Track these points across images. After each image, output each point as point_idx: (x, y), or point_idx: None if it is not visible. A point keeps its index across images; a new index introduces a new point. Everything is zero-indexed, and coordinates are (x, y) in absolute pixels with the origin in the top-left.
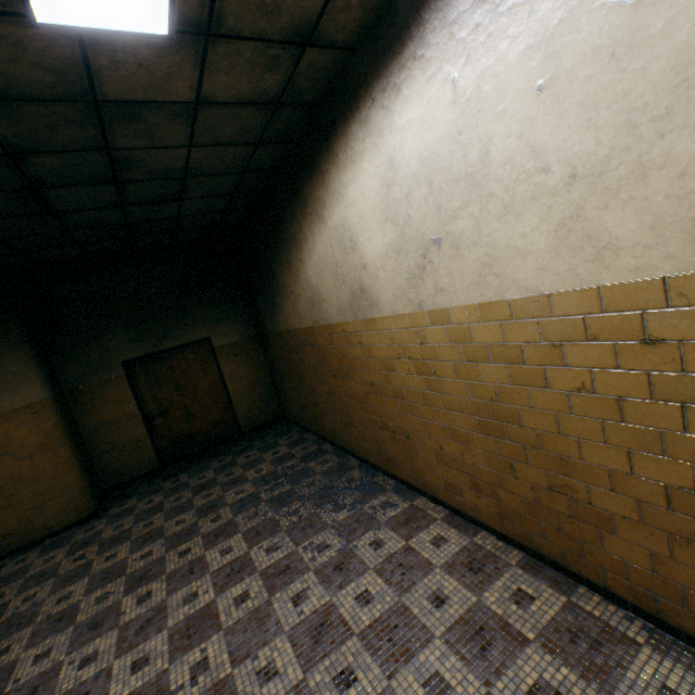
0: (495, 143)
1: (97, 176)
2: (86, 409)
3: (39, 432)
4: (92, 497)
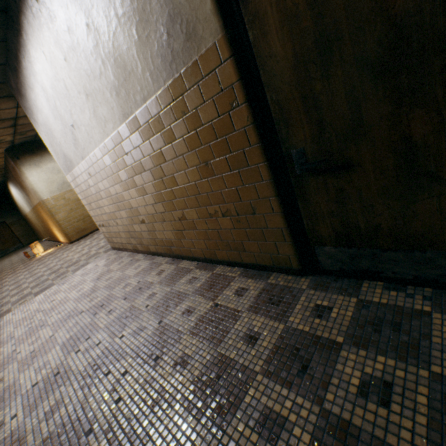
0: (19, 197)
1: None
2: None
3: None
4: None
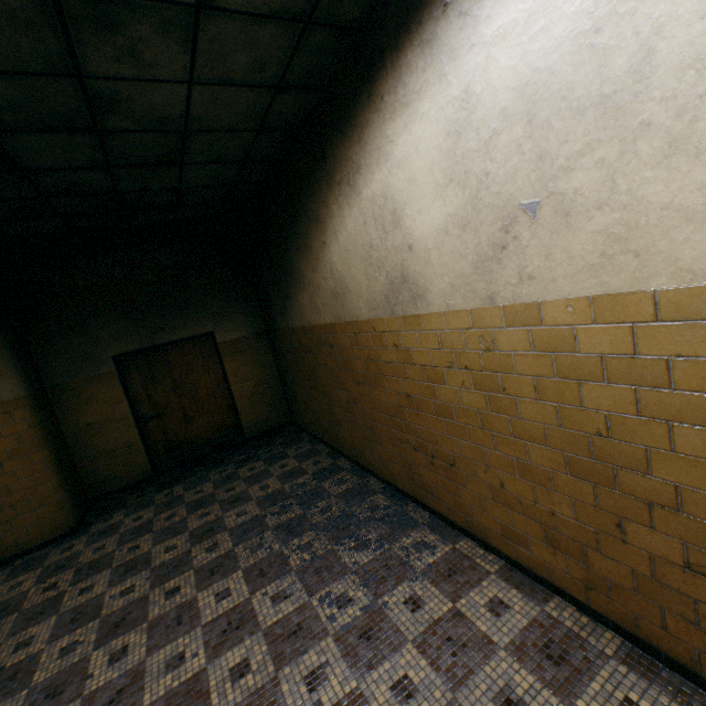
0: (670, 35)
1: (70, 119)
2: (70, 409)
3: (11, 435)
4: (73, 510)
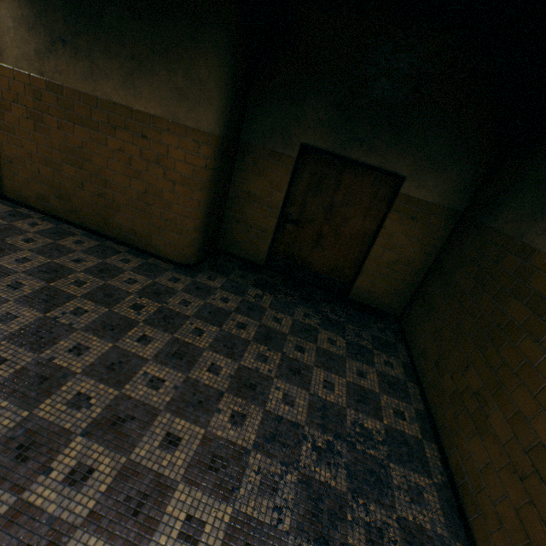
0: None
1: None
2: (245, 170)
3: (190, 164)
4: (197, 252)
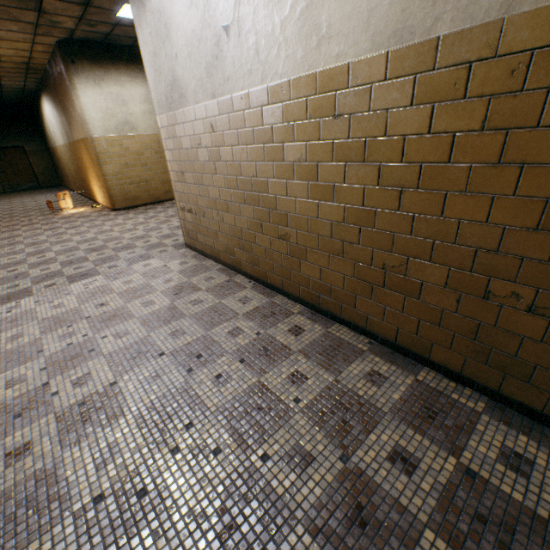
0: (53, 120)
1: None
2: None
3: None
4: None
